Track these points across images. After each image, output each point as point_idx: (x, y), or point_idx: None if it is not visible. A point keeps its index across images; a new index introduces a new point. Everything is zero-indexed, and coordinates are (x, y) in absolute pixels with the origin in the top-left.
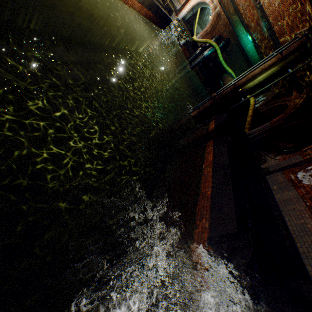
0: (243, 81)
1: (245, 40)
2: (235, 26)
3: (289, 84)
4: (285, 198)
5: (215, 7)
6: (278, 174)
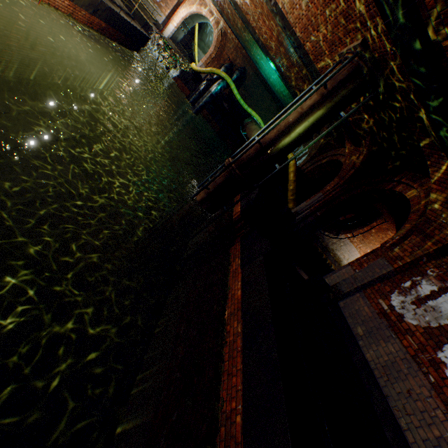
0: (273, 135)
1: (266, 69)
2: (249, 48)
3: (337, 131)
4: (385, 361)
5: (217, 21)
6: (358, 299)
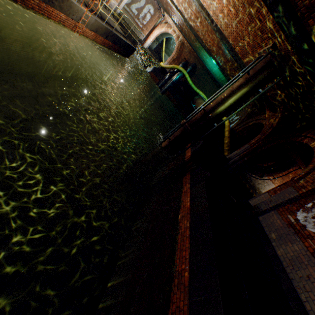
0: (213, 104)
1: (210, 64)
2: (199, 51)
3: (260, 103)
4: (291, 256)
5: (178, 36)
6: (272, 214)
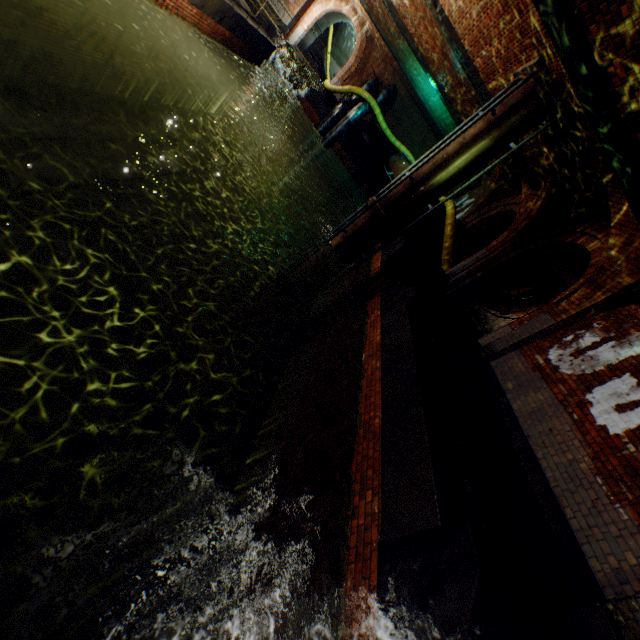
0: (427, 169)
1: (425, 88)
2: (404, 59)
3: (513, 172)
4: (532, 408)
5: (362, 22)
6: (512, 357)
